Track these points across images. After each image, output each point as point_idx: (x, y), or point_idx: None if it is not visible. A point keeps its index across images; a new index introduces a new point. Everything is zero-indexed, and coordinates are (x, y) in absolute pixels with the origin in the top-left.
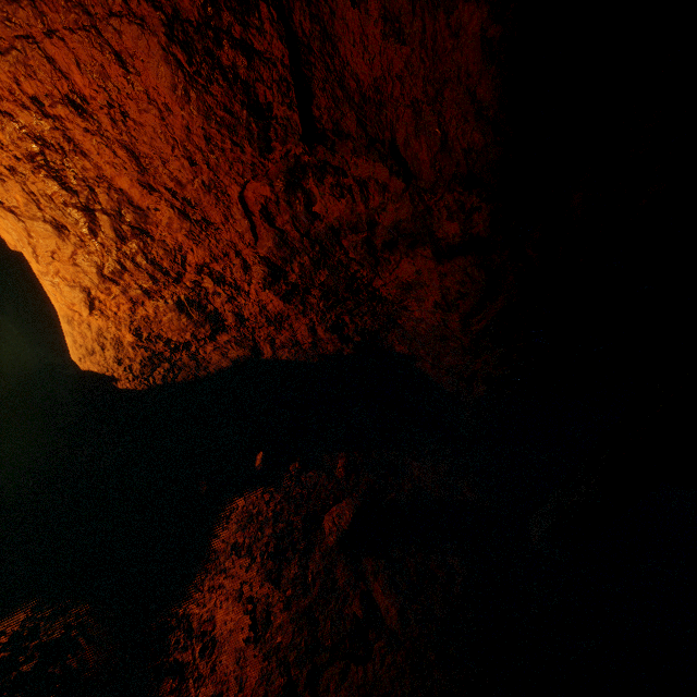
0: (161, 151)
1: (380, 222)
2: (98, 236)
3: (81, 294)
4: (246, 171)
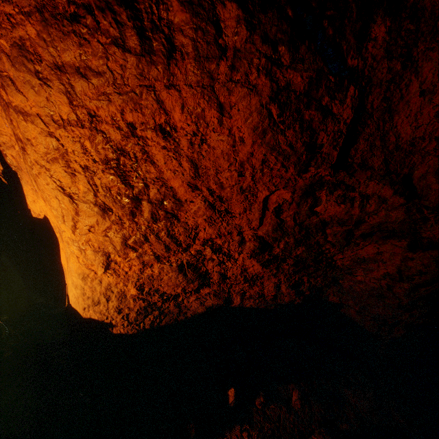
0: (219, 166)
1: (367, 221)
2: (135, 217)
3: (101, 257)
4: (281, 183)
